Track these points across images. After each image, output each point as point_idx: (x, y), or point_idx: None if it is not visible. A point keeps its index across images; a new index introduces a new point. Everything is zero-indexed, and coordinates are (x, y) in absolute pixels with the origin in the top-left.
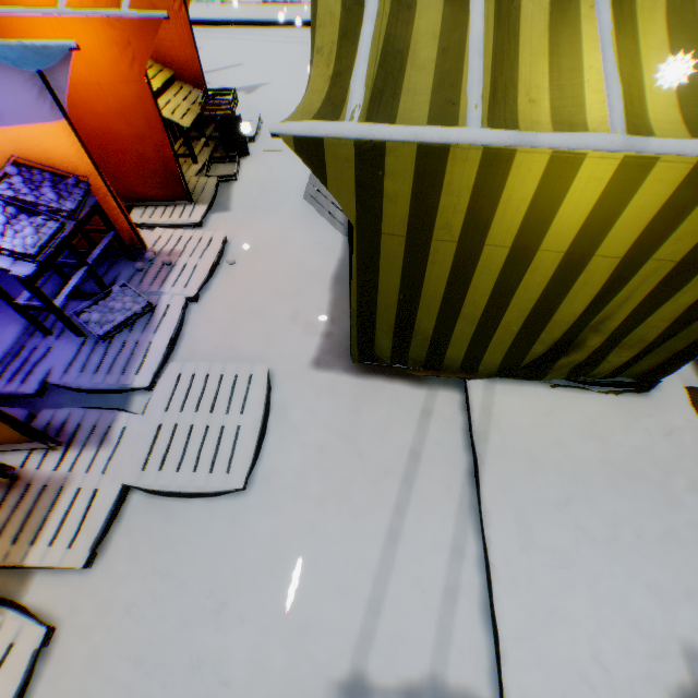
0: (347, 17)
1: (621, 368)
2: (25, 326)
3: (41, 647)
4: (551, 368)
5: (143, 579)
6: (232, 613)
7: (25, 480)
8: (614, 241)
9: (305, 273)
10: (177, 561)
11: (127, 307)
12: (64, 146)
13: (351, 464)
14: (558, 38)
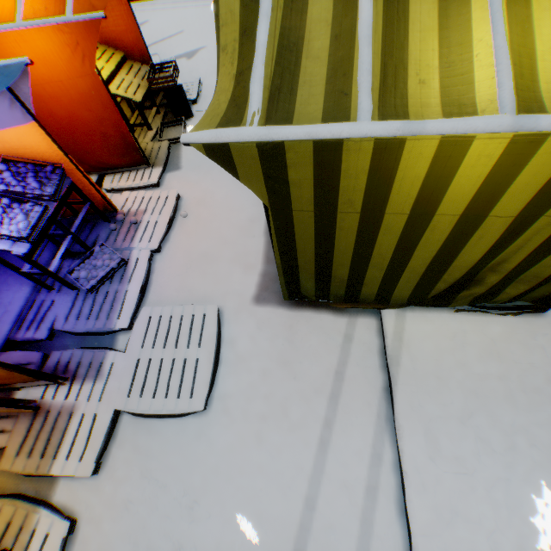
0: (245, 14)
1: (518, 296)
2: (34, 285)
3: (67, 536)
4: (454, 298)
5: (135, 482)
6: (202, 508)
7: (45, 409)
8: (507, 204)
9: (244, 220)
10: (158, 467)
11: (105, 264)
12: (39, 141)
13: (288, 385)
14: (448, 9)
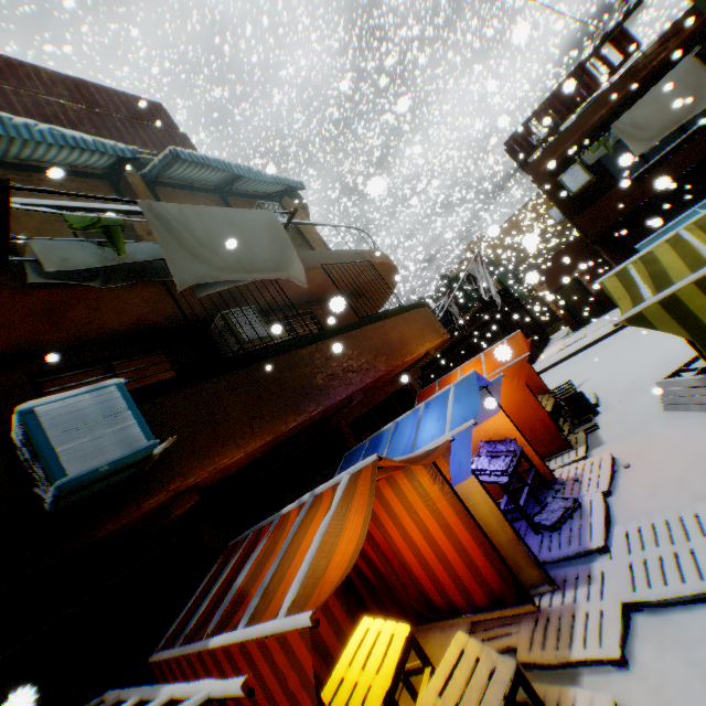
0: (623, 282)
1: None
2: None
3: None
4: None
5: (683, 671)
6: None
7: (543, 611)
8: None
9: (699, 446)
10: None
11: (560, 504)
12: (500, 425)
13: None
14: None
